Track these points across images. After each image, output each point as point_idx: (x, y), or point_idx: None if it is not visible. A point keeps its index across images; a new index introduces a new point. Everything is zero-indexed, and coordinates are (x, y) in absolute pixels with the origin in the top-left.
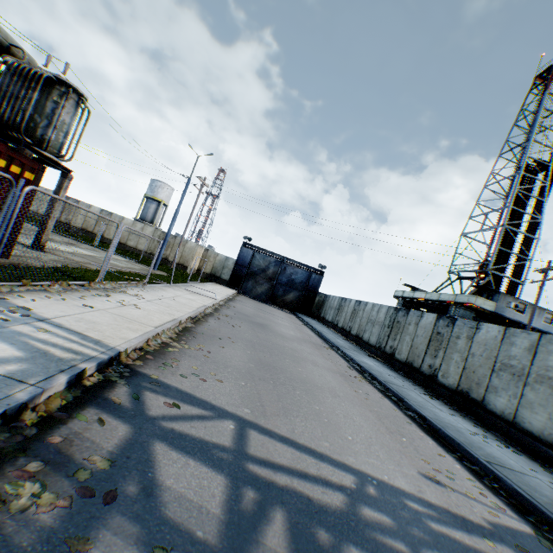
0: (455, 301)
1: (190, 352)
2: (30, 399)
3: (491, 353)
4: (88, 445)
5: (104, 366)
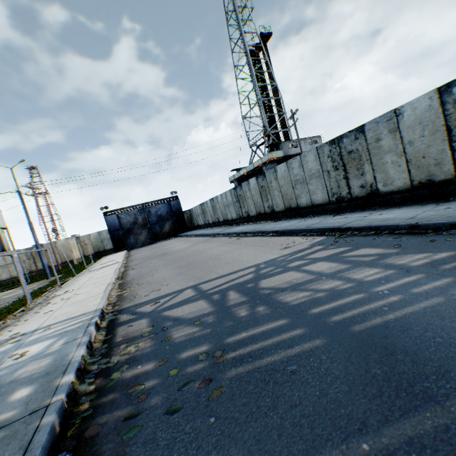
0: (263, 162)
1: (137, 288)
2: (90, 339)
3: (288, 179)
4: (136, 331)
5: (102, 318)
